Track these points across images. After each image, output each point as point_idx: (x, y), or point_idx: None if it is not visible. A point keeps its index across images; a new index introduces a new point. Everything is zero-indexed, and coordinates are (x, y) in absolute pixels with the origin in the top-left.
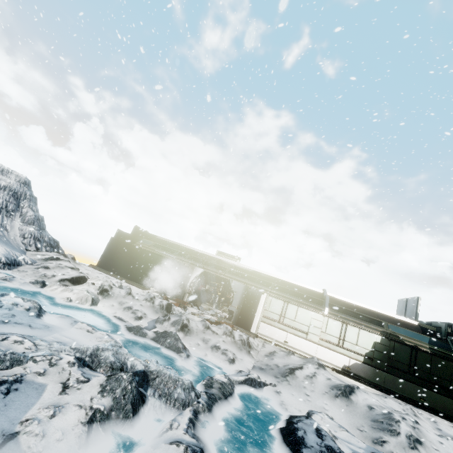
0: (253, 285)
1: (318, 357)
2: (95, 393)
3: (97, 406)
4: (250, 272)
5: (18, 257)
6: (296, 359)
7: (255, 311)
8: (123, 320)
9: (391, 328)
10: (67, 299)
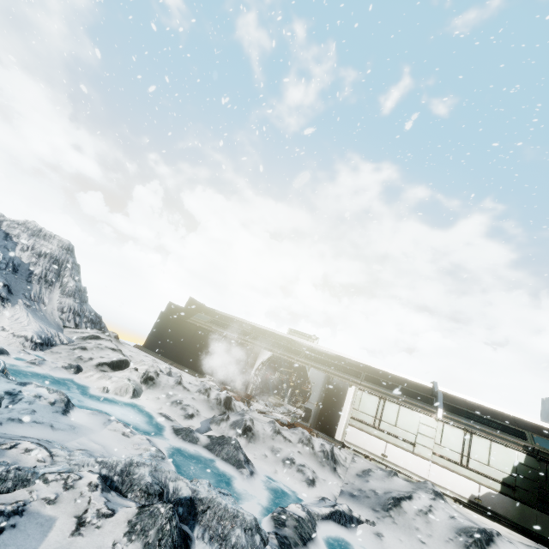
0: (337, 375)
1: (432, 480)
2: (120, 534)
3: None
4: (332, 357)
5: (53, 336)
6: (401, 482)
7: (341, 410)
8: (170, 418)
9: (539, 442)
10: (103, 389)
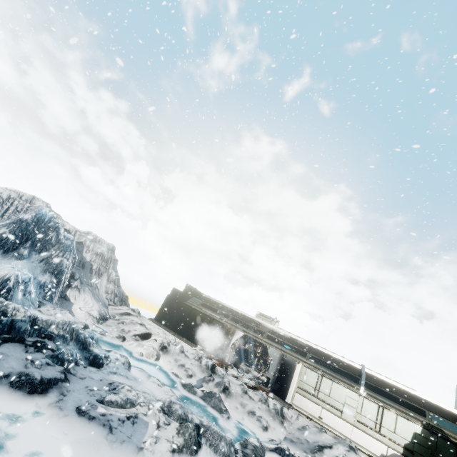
0: (289, 353)
1: (354, 439)
2: (174, 433)
3: (176, 442)
4: (287, 339)
5: (106, 313)
6: (327, 437)
7: (291, 380)
8: (178, 376)
9: (435, 420)
10: (140, 354)
